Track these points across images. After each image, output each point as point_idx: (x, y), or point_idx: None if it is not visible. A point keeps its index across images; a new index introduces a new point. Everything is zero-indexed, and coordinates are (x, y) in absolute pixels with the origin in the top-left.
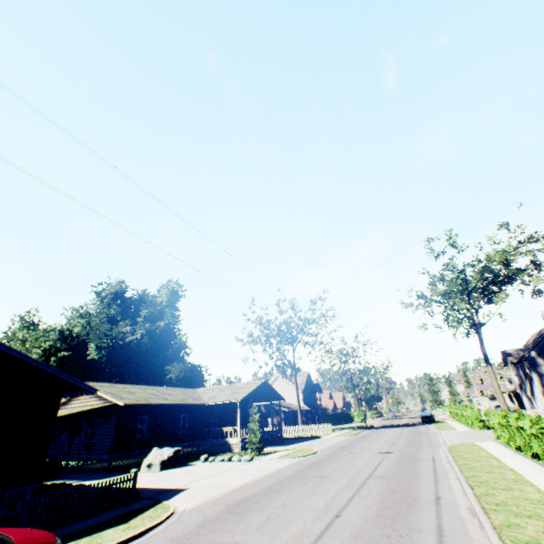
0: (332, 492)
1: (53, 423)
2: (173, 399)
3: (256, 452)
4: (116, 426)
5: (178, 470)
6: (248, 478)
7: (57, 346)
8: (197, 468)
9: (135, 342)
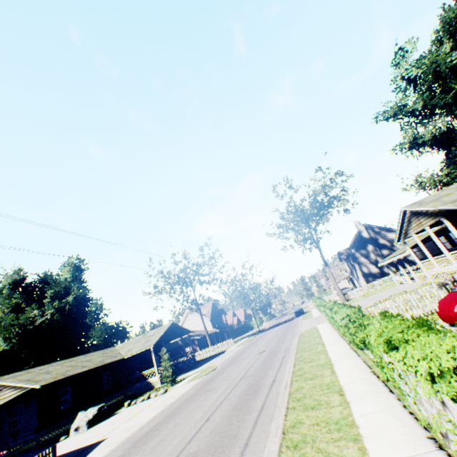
0: (212, 401)
1: None
2: (92, 364)
3: (171, 383)
4: (38, 407)
5: (103, 423)
6: (158, 410)
7: None
8: (120, 415)
9: (47, 322)
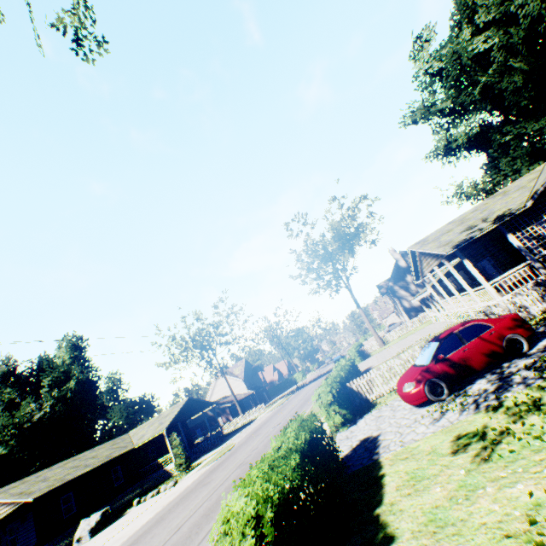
0: (198, 501)
1: None
2: (97, 461)
3: (185, 471)
4: (35, 521)
5: (107, 530)
6: (154, 513)
7: None
8: (125, 518)
9: (48, 415)
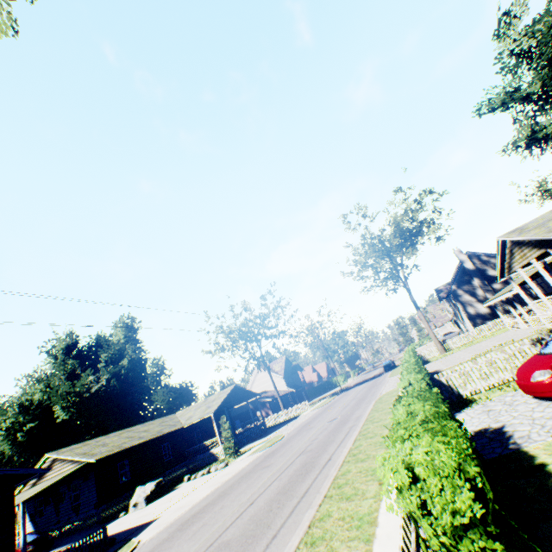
0: (264, 481)
1: (14, 514)
2: (149, 434)
3: (234, 455)
4: (96, 481)
5: (161, 499)
6: (212, 488)
7: (20, 420)
8: (178, 491)
9: (103, 388)
